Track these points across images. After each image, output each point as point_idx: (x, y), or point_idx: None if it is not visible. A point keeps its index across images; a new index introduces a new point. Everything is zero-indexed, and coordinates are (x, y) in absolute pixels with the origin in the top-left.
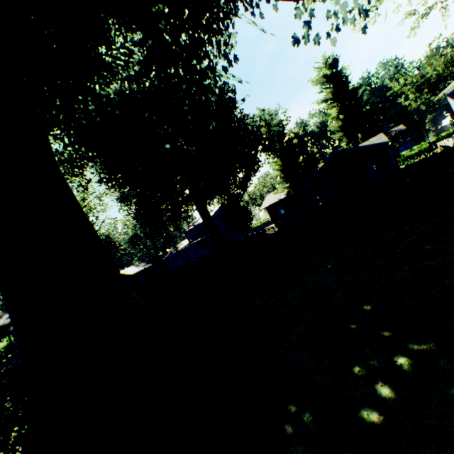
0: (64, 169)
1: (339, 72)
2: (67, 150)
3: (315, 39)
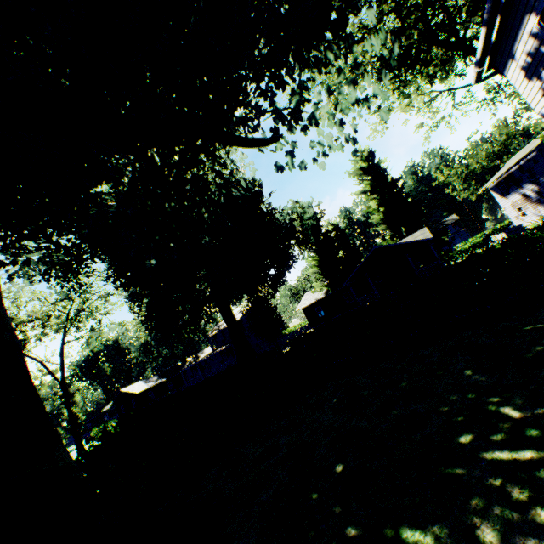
0: (56, 273)
1: (376, 165)
2: (58, 255)
3: (300, 165)
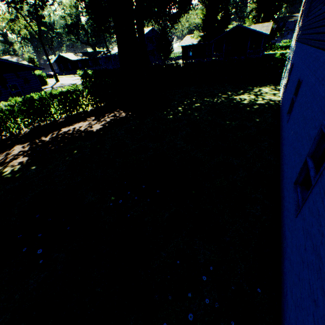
0: None
1: None
2: None
3: None
